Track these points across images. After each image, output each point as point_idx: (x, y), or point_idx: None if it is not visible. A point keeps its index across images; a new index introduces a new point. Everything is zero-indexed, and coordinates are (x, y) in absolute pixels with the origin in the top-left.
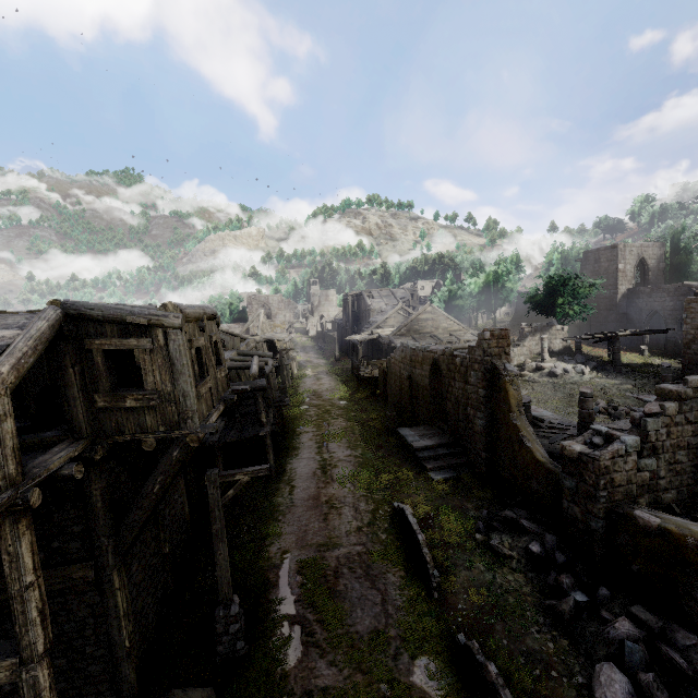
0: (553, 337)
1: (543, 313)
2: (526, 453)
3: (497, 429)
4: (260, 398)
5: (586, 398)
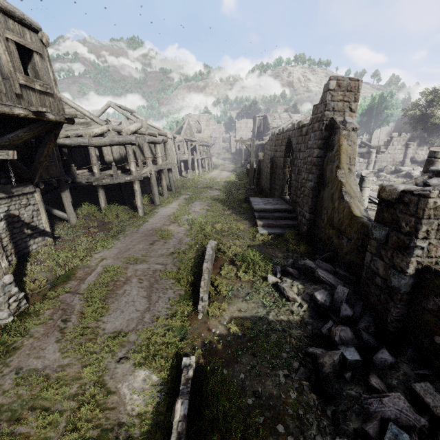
0: (420, 148)
1: (416, 126)
2: (343, 208)
3: (324, 189)
4: (130, 151)
5: (435, 159)
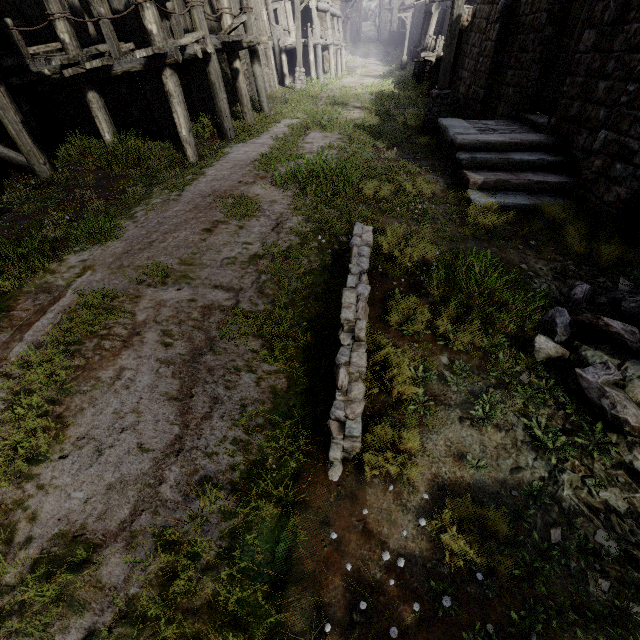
0: None
1: None
2: None
3: None
4: None
5: None
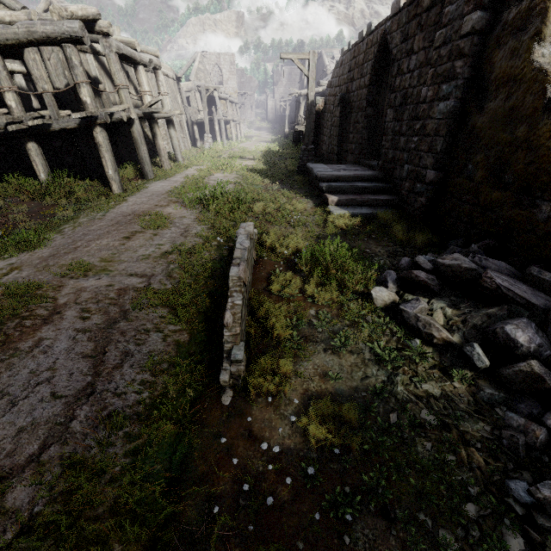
0: None
1: None
2: (550, 133)
3: (479, 110)
4: (74, 58)
5: None
